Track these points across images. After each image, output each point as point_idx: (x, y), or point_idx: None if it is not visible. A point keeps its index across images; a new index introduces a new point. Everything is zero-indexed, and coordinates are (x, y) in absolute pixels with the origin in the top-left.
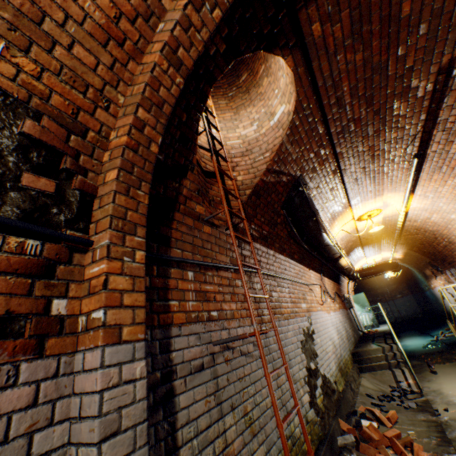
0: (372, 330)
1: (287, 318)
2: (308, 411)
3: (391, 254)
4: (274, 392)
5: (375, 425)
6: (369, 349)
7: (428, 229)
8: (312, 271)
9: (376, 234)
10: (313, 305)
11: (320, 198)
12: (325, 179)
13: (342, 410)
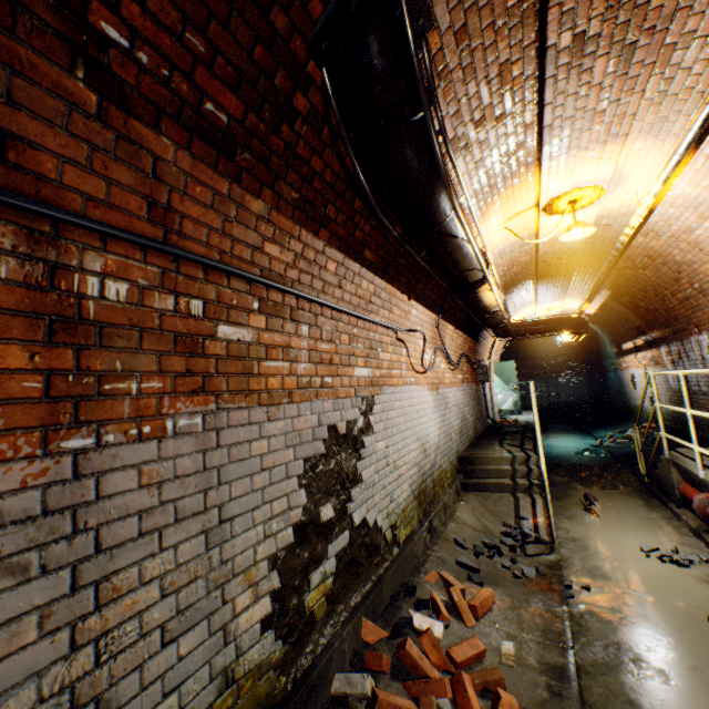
0: (510, 419)
1: (273, 403)
2: (248, 649)
3: (581, 303)
4: (23, 686)
5: (440, 628)
6: (490, 456)
7: (673, 260)
8: (417, 305)
9: (570, 258)
10: (397, 373)
11: (465, 95)
12: (491, 4)
13: (384, 589)
